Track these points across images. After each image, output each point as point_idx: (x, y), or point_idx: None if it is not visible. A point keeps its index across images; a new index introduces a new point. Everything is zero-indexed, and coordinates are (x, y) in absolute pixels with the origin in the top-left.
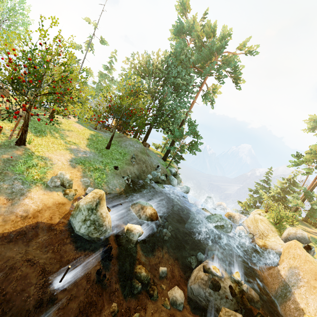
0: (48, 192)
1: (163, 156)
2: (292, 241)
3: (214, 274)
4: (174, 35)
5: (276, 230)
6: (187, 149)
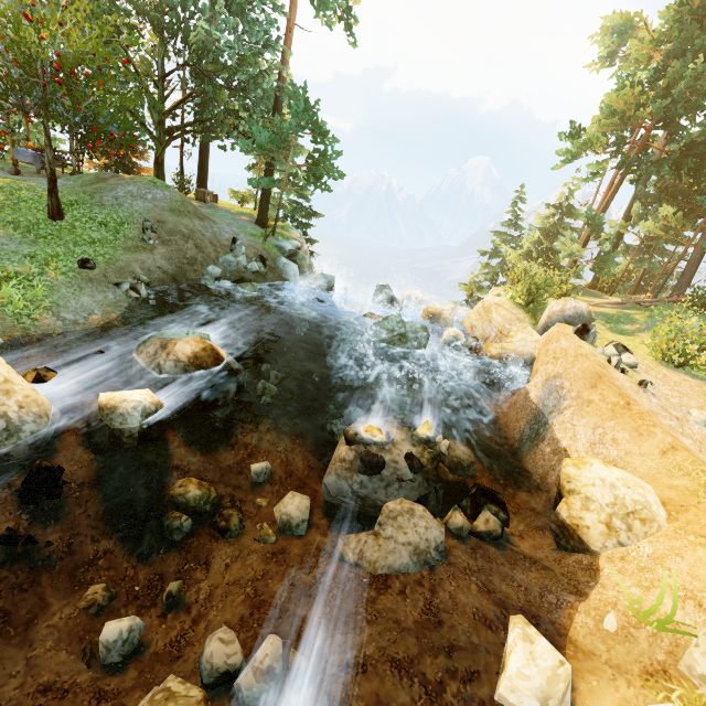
0: None
1: (257, 217)
2: (554, 328)
3: (369, 442)
4: None
5: (527, 317)
6: (308, 179)
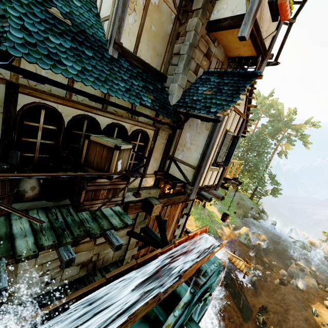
0: (225, 227)
1: (250, 197)
2: None
3: (301, 265)
4: None
5: None
6: (270, 194)
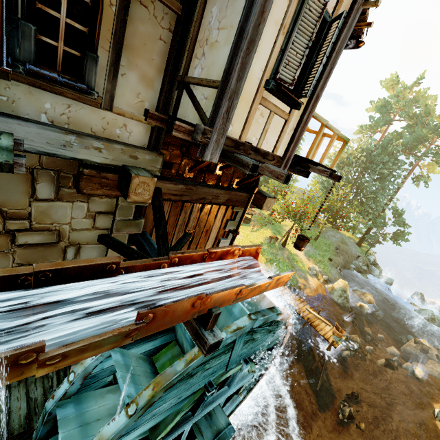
0: (312, 278)
1: (358, 242)
2: None
3: (423, 344)
4: (375, 111)
5: None
6: (391, 239)
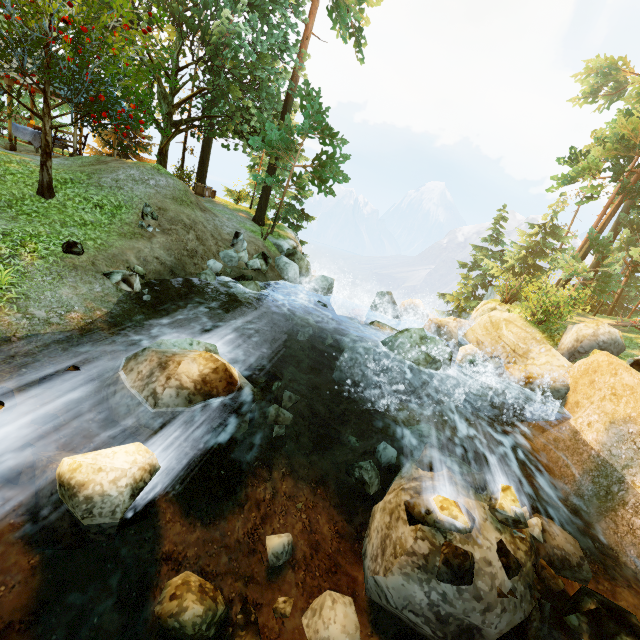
0: None
1: (255, 214)
2: (599, 357)
3: (448, 528)
4: None
5: (544, 337)
6: (312, 180)
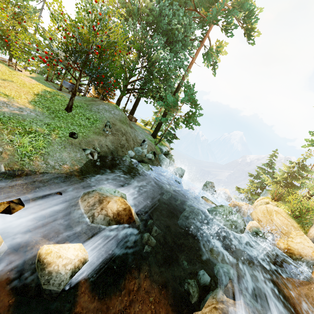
0: None
1: (153, 132)
2: None
3: None
4: None
5: (299, 226)
6: (183, 122)
